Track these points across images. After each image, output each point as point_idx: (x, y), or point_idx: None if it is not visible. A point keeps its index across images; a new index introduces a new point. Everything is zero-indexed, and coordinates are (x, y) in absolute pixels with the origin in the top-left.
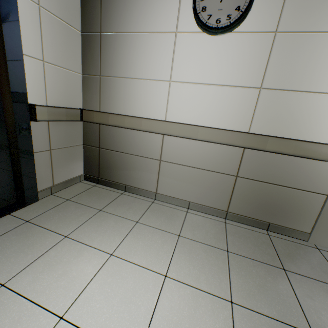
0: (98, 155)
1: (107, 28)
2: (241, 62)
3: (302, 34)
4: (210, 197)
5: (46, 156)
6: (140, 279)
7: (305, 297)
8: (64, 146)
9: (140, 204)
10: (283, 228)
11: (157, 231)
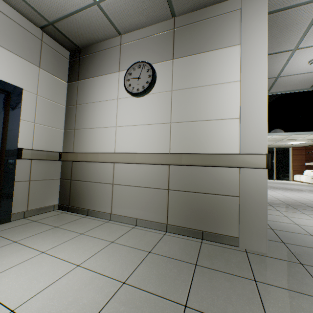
0: (70, 186)
1: (80, 102)
2: (156, 109)
3: (186, 89)
4: (152, 212)
5: (25, 185)
6: (54, 266)
7: (201, 282)
8: (43, 179)
9: (94, 223)
10: (215, 235)
11: (94, 239)
